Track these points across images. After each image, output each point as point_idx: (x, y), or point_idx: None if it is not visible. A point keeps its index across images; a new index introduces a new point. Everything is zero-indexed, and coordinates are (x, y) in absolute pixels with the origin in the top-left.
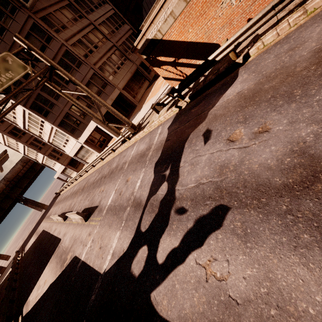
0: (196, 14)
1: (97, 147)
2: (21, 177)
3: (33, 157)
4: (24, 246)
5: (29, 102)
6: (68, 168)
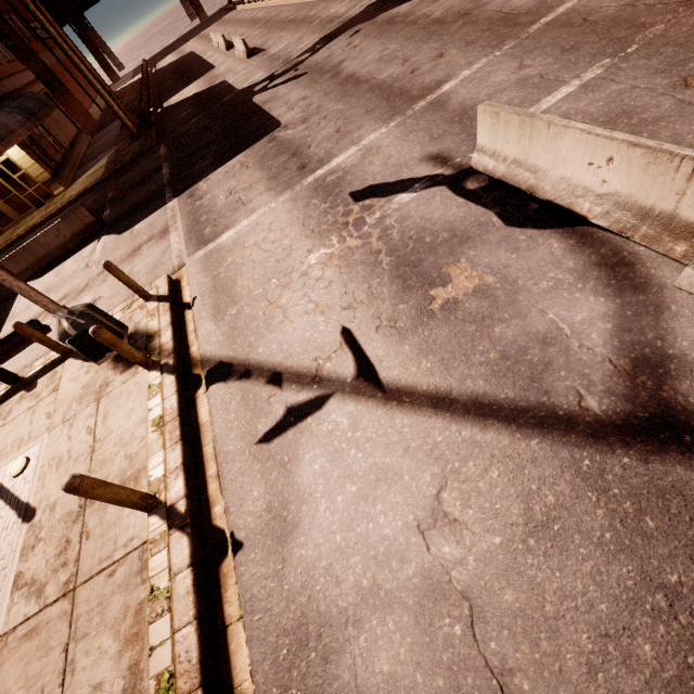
0: None
1: None
2: None
3: None
4: (155, 63)
5: None
6: None
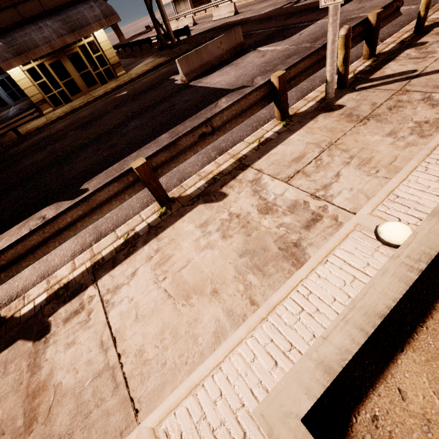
0: None
1: None
2: None
3: None
4: None
5: None
6: (186, 0)
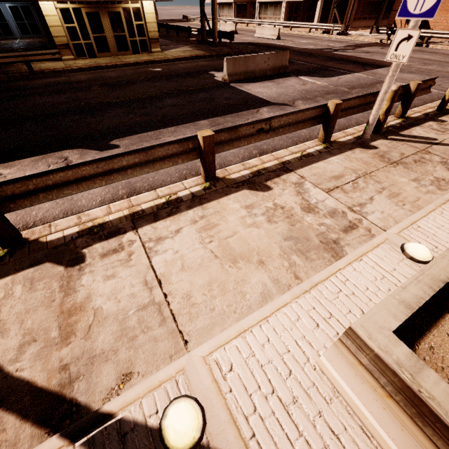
0: (445, 7)
1: (287, 19)
2: None
3: None
4: None
5: None
6: (231, 8)
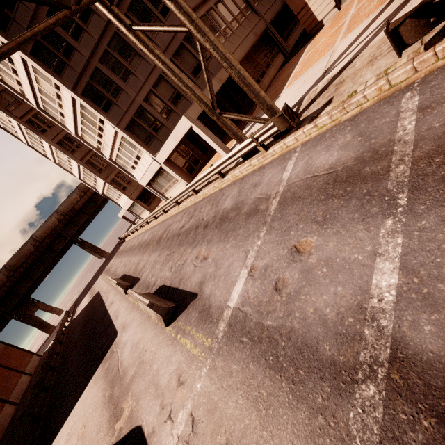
0: None
1: (184, 172)
2: (78, 211)
3: (91, 183)
4: (77, 306)
5: (81, 84)
6: (137, 204)
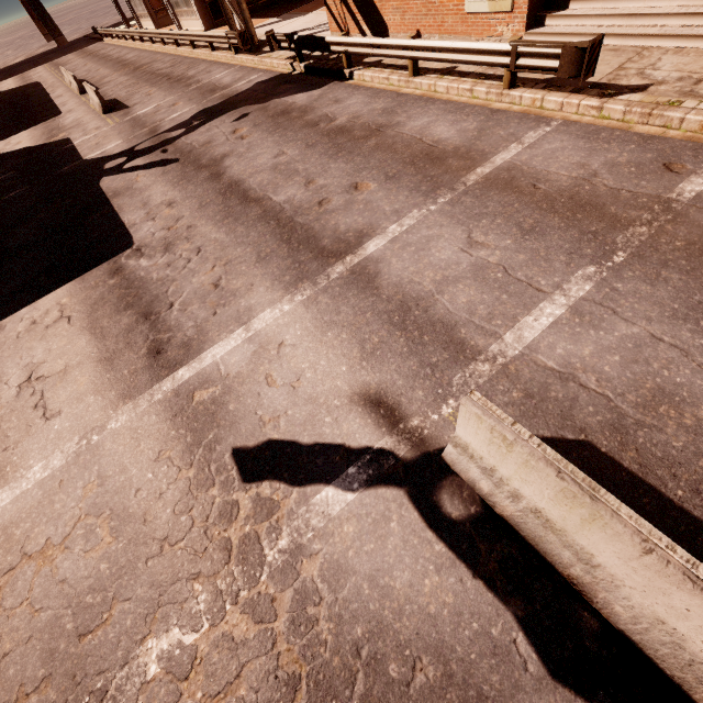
0: None
1: (207, 11)
2: None
3: None
4: None
5: None
6: None
